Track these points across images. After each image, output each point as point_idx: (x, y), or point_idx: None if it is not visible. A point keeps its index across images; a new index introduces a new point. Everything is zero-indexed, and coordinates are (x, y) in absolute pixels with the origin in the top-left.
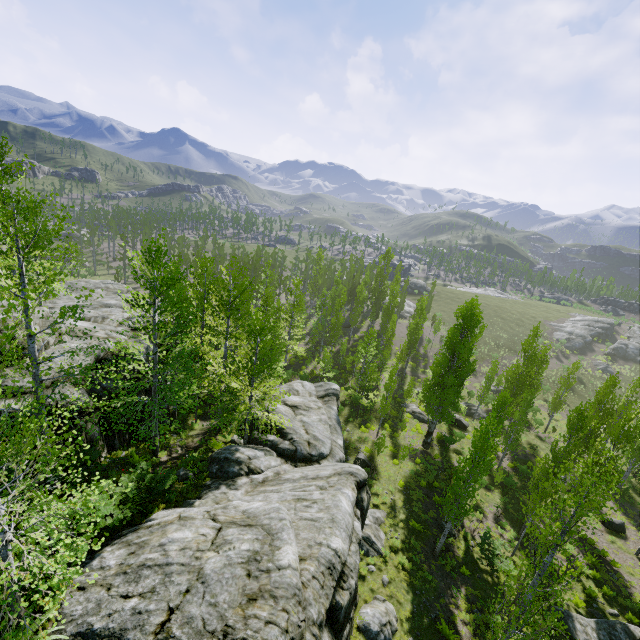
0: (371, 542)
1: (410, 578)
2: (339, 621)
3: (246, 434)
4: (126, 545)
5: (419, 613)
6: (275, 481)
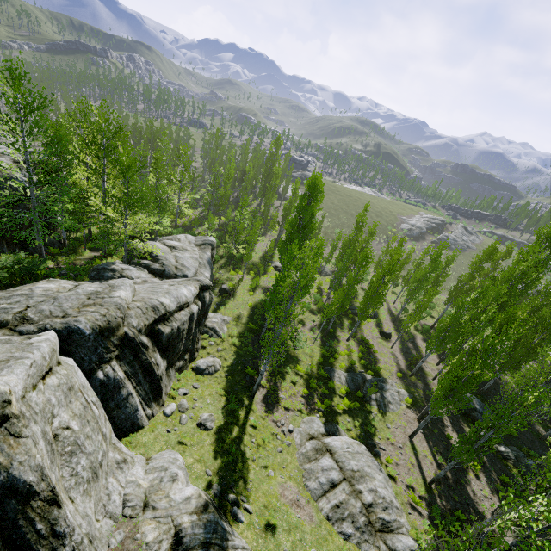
0: (215, 331)
1: (238, 350)
2: (162, 341)
3: (125, 257)
4: (4, 291)
5: (237, 364)
6: (141, 283)
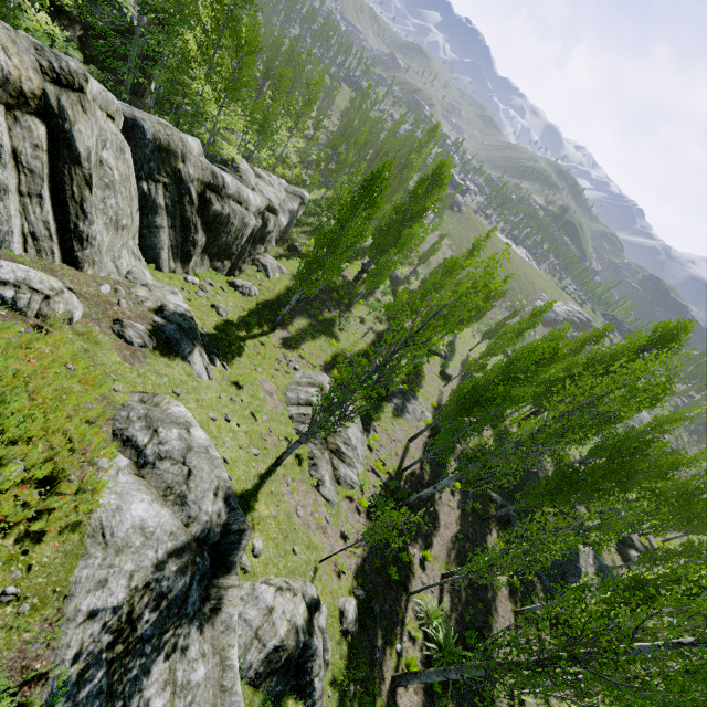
0: (266, 269)
1: (280, 296)
2: (209, 214)
3: (205, 152)
4: None
5: (273, 304)
6: None
